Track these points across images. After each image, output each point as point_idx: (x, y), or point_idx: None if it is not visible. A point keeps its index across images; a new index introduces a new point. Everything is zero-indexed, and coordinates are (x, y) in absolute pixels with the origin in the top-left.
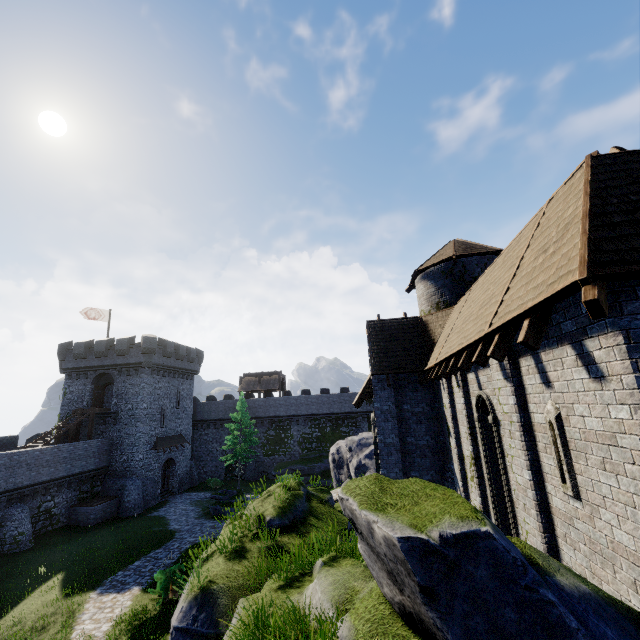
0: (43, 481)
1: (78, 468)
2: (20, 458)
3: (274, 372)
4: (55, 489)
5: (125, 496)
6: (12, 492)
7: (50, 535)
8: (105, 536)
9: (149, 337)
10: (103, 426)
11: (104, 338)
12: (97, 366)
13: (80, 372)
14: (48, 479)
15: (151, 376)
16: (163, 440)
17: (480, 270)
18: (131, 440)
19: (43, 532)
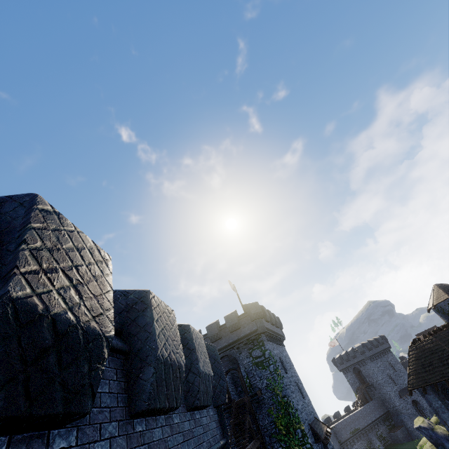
0: (370, 423)
1: (377, 414)
2: (357, 415)
3: (431, 328)
4: (376, 425)
5: (405, 425)
6: (364, 429)
7: (389, 446)
8: (409, 444)
9: (357, 346)
10: (372, 392)
11: (343, 352)
12: (349, 365)
13: (346, 369)
14: (371, 422)
15: (372, 362)
16: (401, 391)
17: (447, 307)
18: (387, 396)
19: (386, 445)
